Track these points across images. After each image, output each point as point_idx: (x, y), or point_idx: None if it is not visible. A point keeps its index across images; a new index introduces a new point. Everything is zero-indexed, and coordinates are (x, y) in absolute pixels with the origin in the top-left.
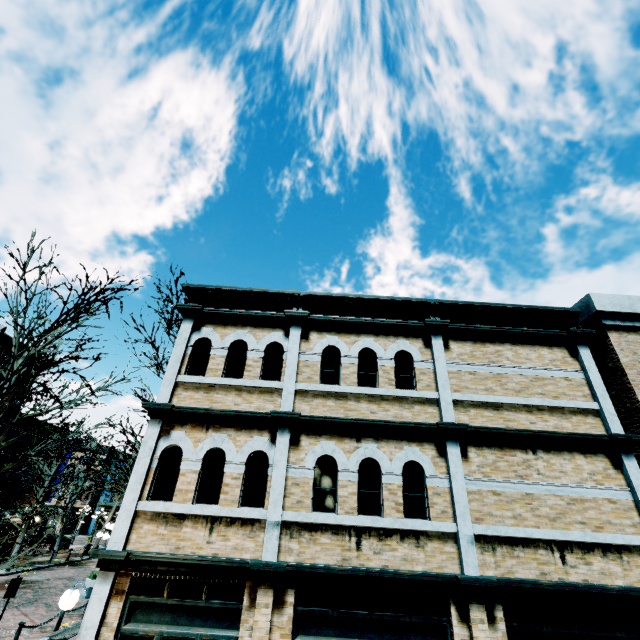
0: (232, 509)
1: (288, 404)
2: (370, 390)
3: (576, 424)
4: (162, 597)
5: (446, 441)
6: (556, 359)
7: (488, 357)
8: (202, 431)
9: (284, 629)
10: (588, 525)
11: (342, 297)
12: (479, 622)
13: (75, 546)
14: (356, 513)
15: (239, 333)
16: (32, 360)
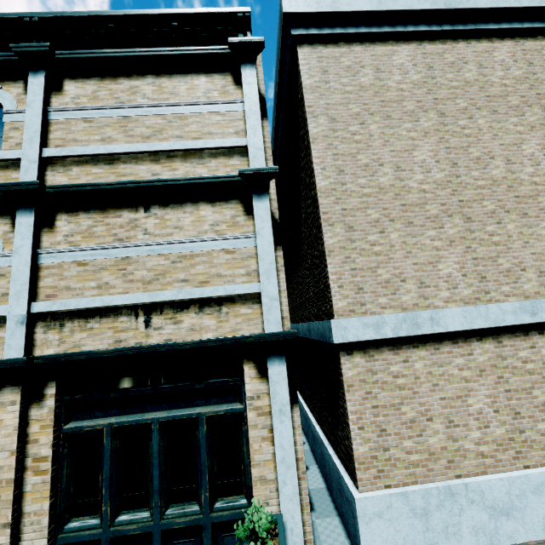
0: None
1: None
2: None
3: (214, 169)
4: None
5: (17, 210)
6: (213, 89)
7: (117, 97)
8: None
9: None
10: (191, 282)
11: None
12: (10, 404)
13: None
14: None
15: None
16: None
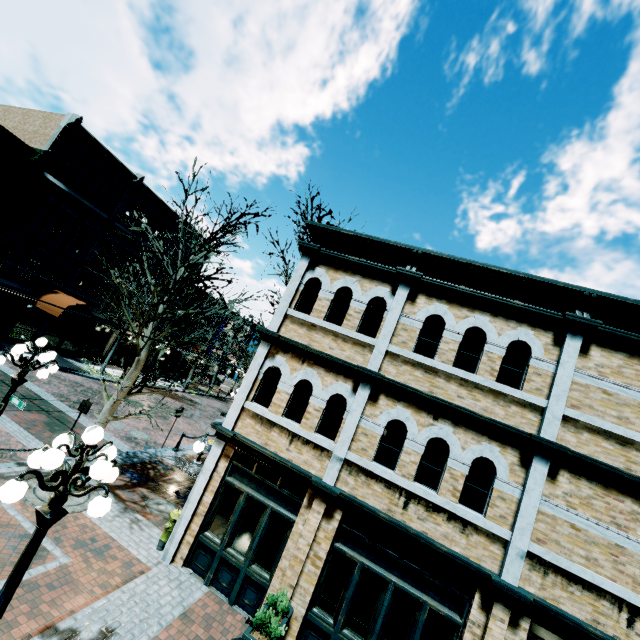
0: (309, 433)
1: (376, 363)
2: (465, 374)
3: None
4: (252, 471)
5: (534, 455)
6: None
7: None
8: (299, 362)
9: (328, 533)
10: None
11: (466, 263)
12: (499, 620)
13: (224, 386)
14: (412, 480)
15: (348, 280)
16: (186, 277)
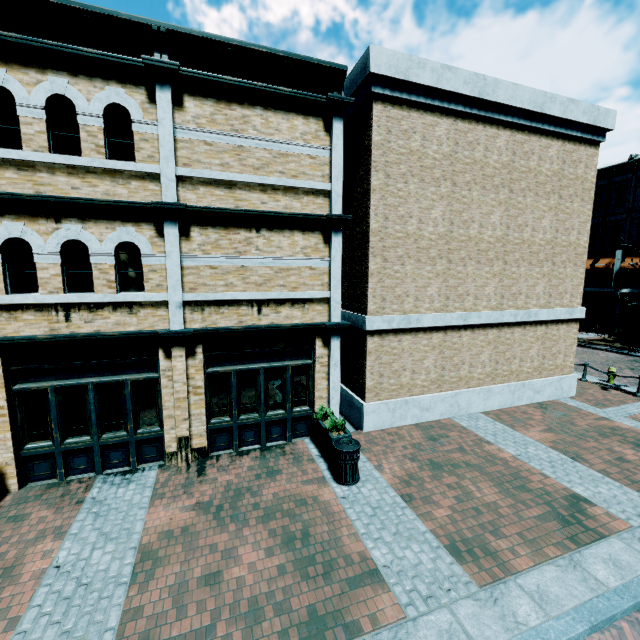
0: None
1: None
2: (67, 159)
3: (306, 205)
4: None
5: (164, 221)
6: (308, 132)
7: (232, 124)
8: None
9: None
10: (287, 287)
11: None
12: (179, 357)
13: None
14: (62, 292)
15: None
16: None
